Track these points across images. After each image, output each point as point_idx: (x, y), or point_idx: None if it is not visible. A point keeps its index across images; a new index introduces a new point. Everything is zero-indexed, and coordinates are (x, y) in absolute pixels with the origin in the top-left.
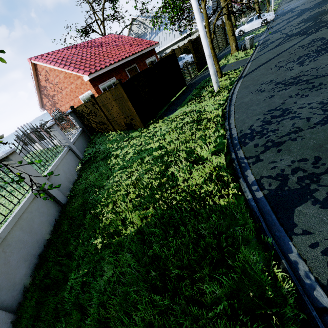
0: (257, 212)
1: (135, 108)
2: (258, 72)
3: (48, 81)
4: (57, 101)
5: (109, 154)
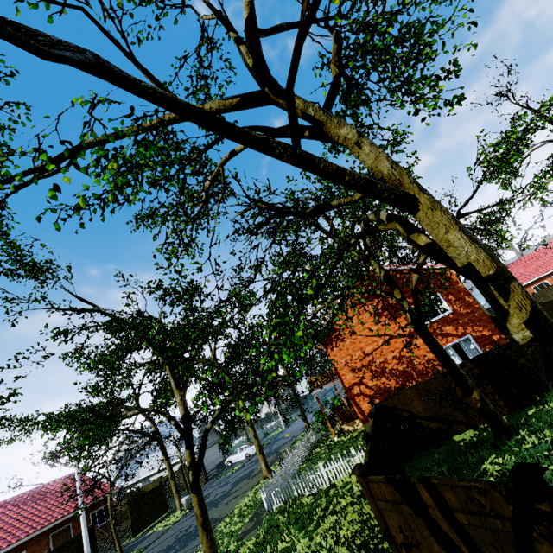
0: None
1: None
2: None
3: None
4: None
5: None
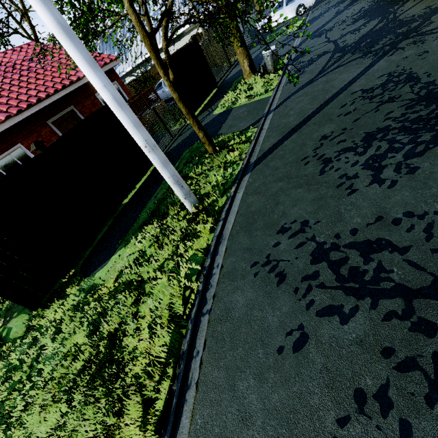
0: None
1: None
2: (279, 162)
3: None
4: None
5: None
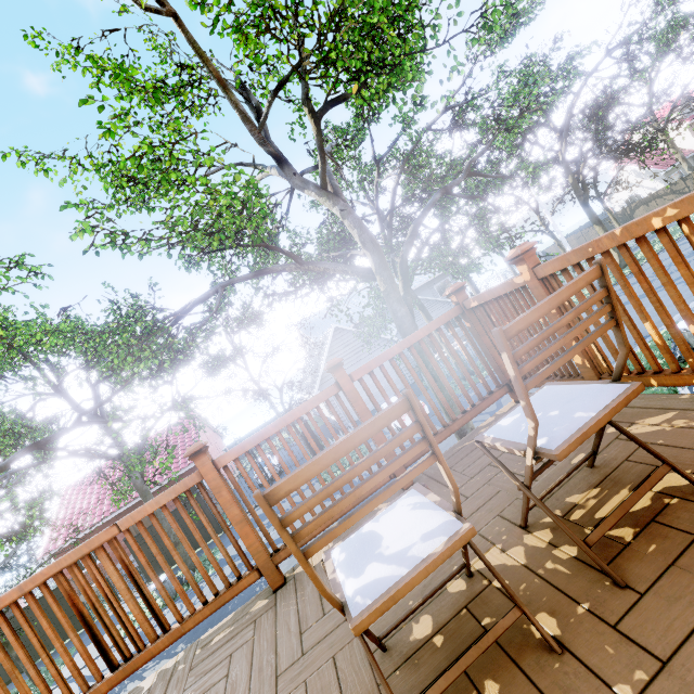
0: None
1: None
2: None
3: None
4: None
5: None
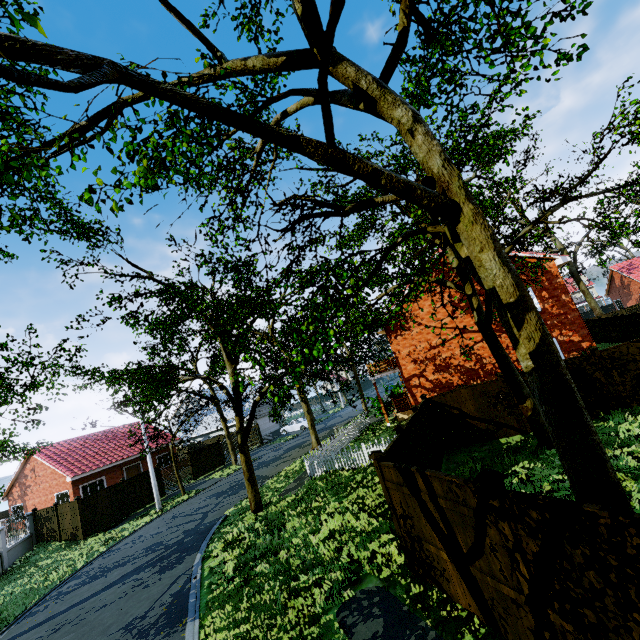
0: (58, 585)
1: (82, 520)
2: (193, 499)
3: (34, 471)
4: (29, 493)
5: (34, 564)
